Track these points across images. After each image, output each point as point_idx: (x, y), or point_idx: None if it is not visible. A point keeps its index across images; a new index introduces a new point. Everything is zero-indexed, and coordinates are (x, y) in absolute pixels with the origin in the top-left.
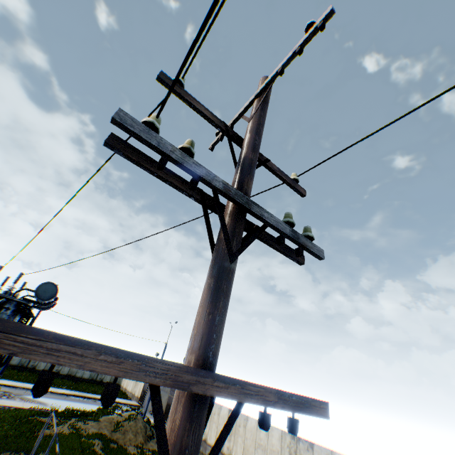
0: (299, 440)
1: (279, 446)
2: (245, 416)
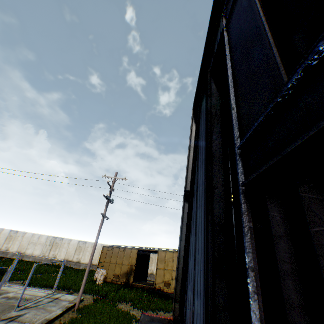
0: (57, 238)
1: (45, 241)
2: (25, 232)
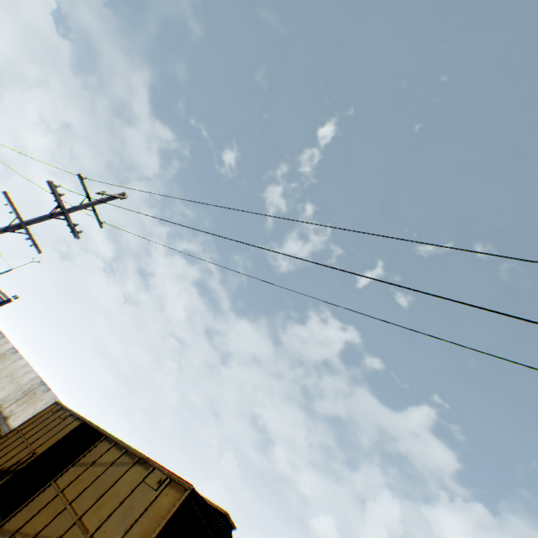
0: (45, 385)
1: (27, 382)
2: (22, 357)
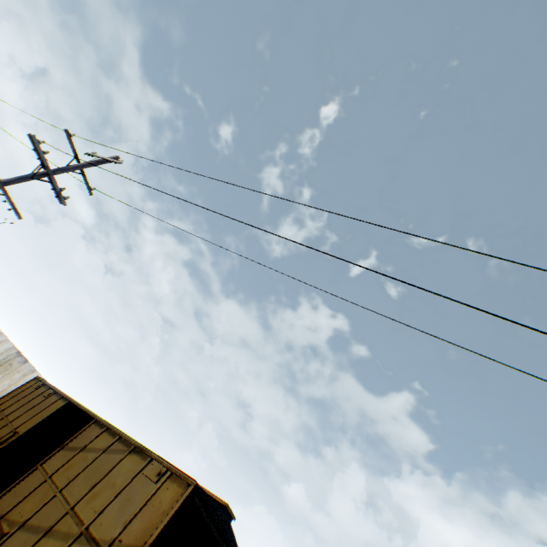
0: (22, 356)
1: (2, 353)
2: None
